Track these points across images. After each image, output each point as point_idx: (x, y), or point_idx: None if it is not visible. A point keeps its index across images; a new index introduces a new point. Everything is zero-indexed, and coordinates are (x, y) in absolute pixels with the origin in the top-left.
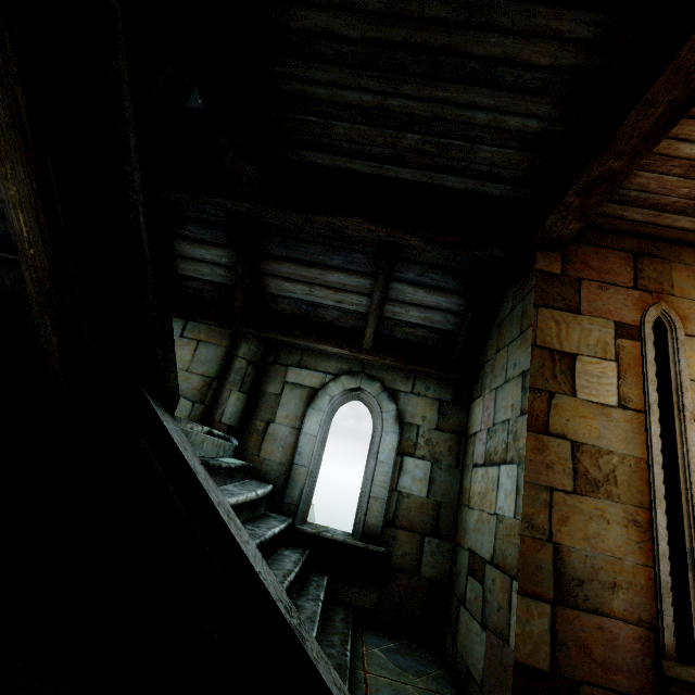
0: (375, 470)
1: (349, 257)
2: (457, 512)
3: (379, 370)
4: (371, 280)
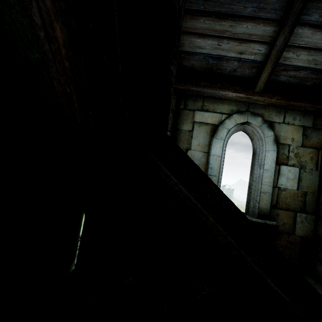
0: (262, 175)
1: (261, 3)
2: (319, 197)
3: (259, 109)
4: (276, 27)
